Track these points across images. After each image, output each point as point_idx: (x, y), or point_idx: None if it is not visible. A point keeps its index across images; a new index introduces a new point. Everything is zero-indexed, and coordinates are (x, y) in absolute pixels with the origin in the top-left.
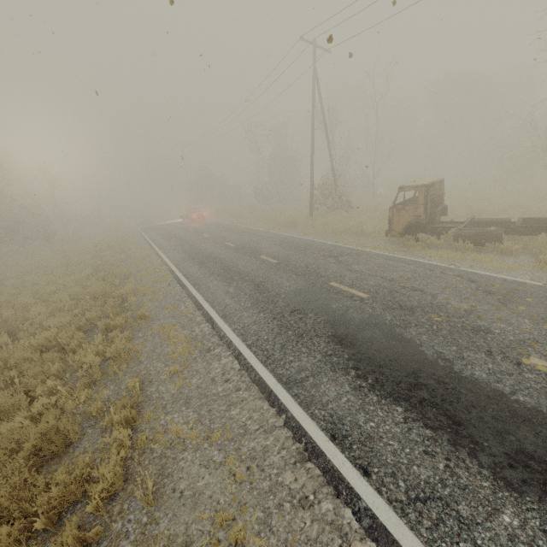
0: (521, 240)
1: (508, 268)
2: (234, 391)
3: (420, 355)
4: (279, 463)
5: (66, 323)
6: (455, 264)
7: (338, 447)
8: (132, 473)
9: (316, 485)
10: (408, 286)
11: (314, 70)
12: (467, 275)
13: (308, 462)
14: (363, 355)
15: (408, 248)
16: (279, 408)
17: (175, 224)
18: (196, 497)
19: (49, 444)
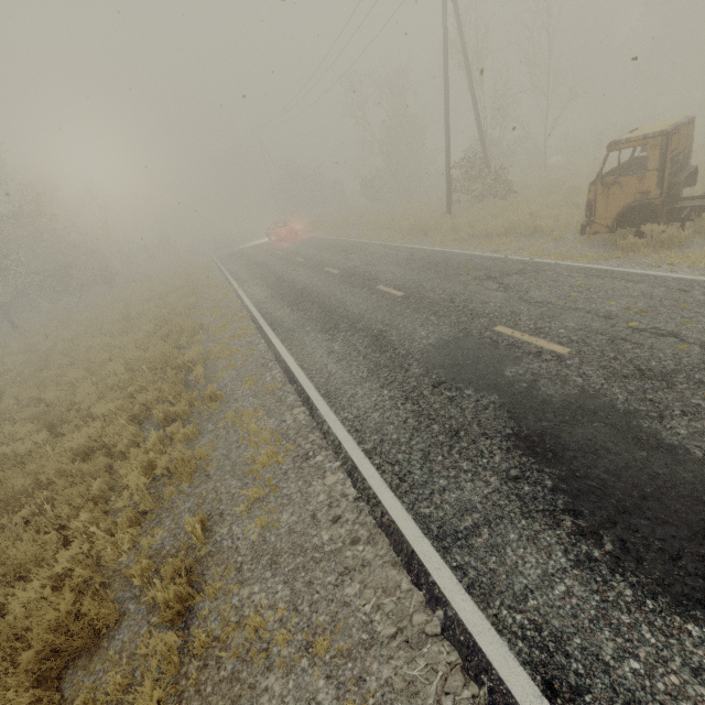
0: None
1: None
2: (348, 542)
3: None
4: None
5: (116, 410)
6: None
7: None
8: None
9: None
10: (644, 328)
11: None
12: None
13: None
14: (583, 481)
15: (623, 251)
16: (429, 592)
17: (259, 246)
18: None
19: (70, 640)
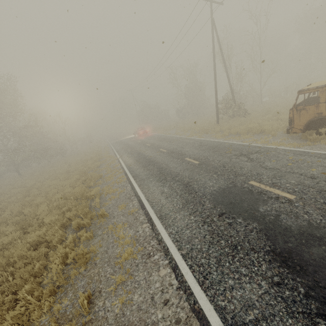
0: None
1: None
2: (174, 321)
3: None
4: None
5: (55, 220)
6: None
7: None
8: None
9: None
10: None
11: (211, 19)
12: None
13: None
14: (325, 290)
15: (311, 141)
16: None
17: (130, 138)
18: None
19: None
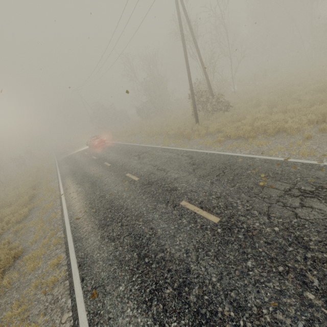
0: None
1: None
2: None
3: None
4: None
5: None
6: None
7: None
8: None
9: None
10: None
11: None
12: None
13: None
14: None
15: None
16: None
17: (83, 152)
18: None
19: None
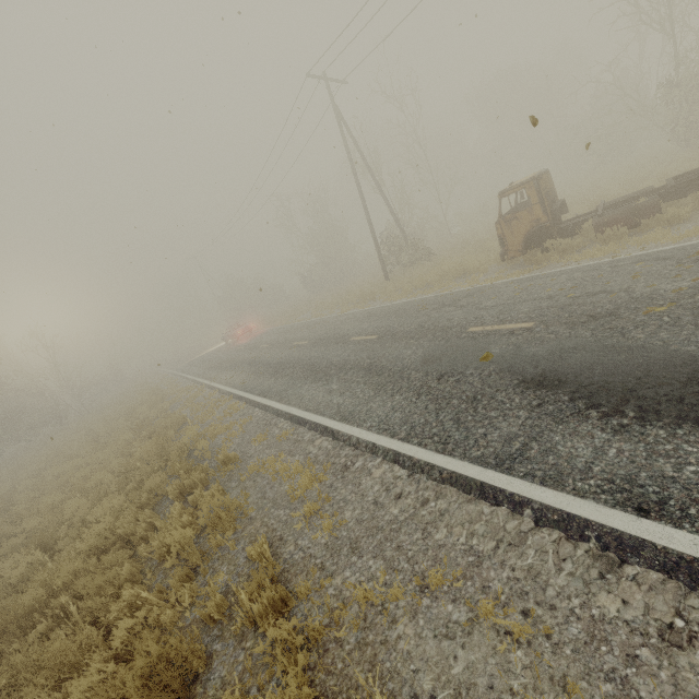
0: (682, 205)
1: (695, 233)
2: (419, 506)
3: (679, 356)
4: (572, 586)
5: (120, 507)
6: (618, 255)
7: (663, 522)
8: (323, 693)
9: (671, 599)
10: (580, 295)
11: (334, 108)
12: (650, 256)
13: (624, 567)
14: (590, 387)
15: (538, 264)
16: (510, 502)
17: (218, 350)
18: (463, 696)
19: (162, 692)
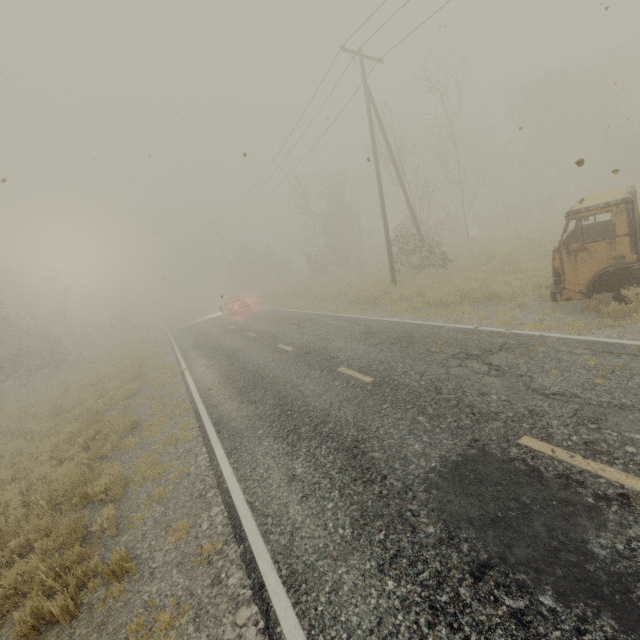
0: None
1: None
2: None
3: None
4: None
5: None
6: None
7: None
8: None
9: None
10: None
11: (365, 88)
12: None
13: None
14: None
15: (609, 317)
16: None
17: (213, 320)
18: None
19: None
